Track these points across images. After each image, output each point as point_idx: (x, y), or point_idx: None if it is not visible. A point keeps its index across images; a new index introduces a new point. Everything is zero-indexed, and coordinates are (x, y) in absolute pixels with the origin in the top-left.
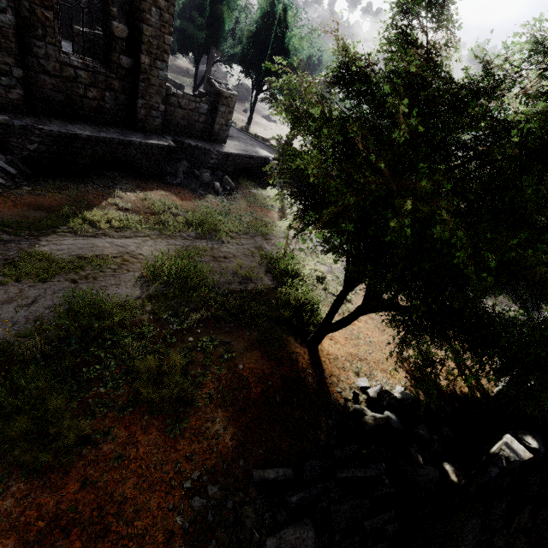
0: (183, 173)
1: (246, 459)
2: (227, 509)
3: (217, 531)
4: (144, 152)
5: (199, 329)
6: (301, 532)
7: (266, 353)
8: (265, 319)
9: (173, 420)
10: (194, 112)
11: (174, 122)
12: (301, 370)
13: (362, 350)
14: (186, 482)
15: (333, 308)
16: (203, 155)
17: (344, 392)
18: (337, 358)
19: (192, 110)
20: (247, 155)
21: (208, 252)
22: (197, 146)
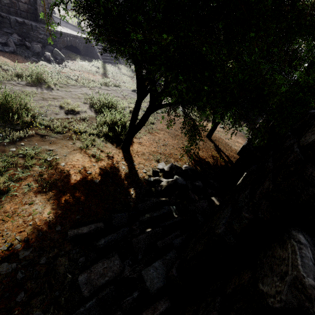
0: (15, 44)
1: (62, 224)
2: (40, 265)
3: (26, 284)
4: None
5: (22, 142)
6: (109, 263)
7: (87, 154)
8: (88, 134)
9: None
10: None
11: None
12: (116, 162)
13: (161, 149)
14: None
15: (133, 116)
16: (31, 31)
17: (148, 172)
18: (144, 154)
19: None
20: (71, 34)
21: (37, 94)
22: (24, 22)
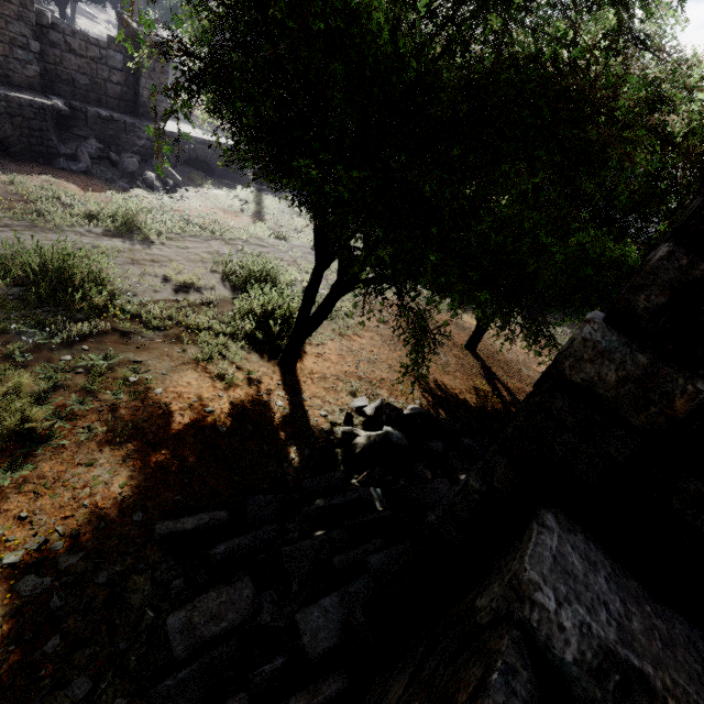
0: (91, 156)
1: (147, 510)
2: (95, 586)
3: (66, 621)
4: (5, 112)
5: (86, 345)
6: (231, 593)
7: (209, 373)
8: (213, 334)
9: (0, 468)
10: (100, 64)
11: (65, 77)
12: (266, 392)
13: (363, 368)
14: (9, 556)
15: (306, 300)
16: (124, 132)
17: (332, 416)
18: (325, 377)
19: (95, 59)
20: (199, 139)
21: (122, 252)
22: (111, 118)
